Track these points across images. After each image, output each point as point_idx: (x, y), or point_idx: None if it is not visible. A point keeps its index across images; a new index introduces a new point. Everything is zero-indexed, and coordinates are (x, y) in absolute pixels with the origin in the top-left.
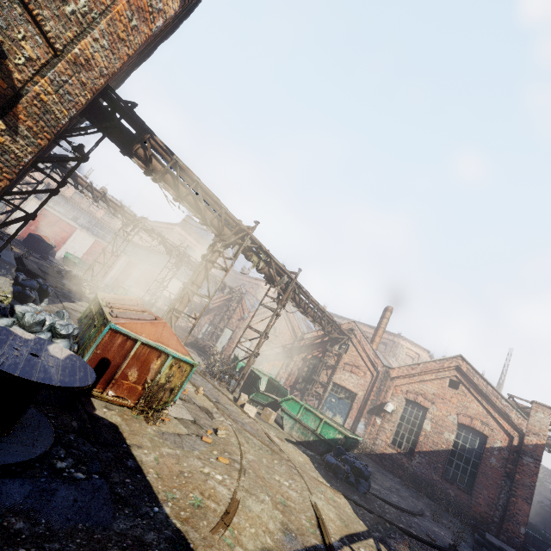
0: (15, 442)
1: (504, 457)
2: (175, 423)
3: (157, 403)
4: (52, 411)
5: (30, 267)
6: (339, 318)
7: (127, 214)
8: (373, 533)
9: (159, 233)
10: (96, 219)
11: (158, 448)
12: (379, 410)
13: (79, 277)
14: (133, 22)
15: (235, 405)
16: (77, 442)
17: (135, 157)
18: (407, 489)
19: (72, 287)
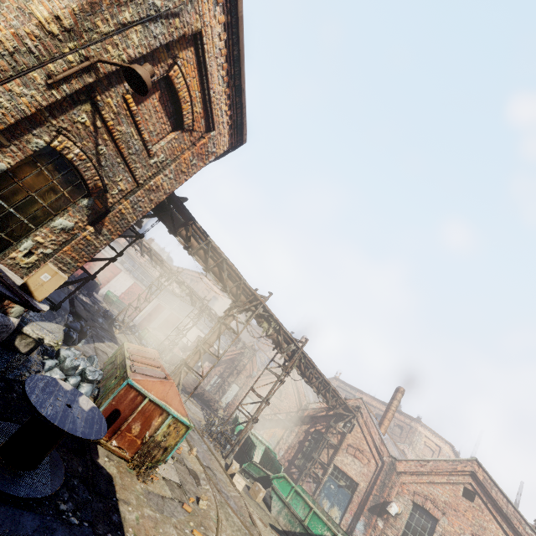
0: (37, 478)
1: None
2: (162, 483)
3: (150, 459)
4: (67, 454)
5: (78, 308)
6: (352, 388)
7: (165, 267)
8: None
9: (188, 286)
10: (140, 264)
11: (141, 508)
12: (381, 509)
13: (113, 317)
14: (193, 162)
15: (225, 473)
16: (79, 487)
17: (179, 235)
18: None
19: (105, 326)
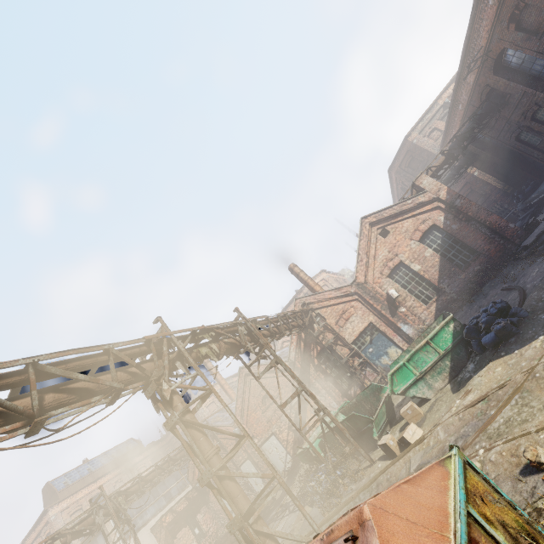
0: None
1: (453, 218)
2: None
3: None
4: None
5: None
6: None
7: None
8: None
9: (49, 539)
10: None
11: None
12: (392, 305)
13: None
14: None
15: (406, 454)
16: None
17: None
18: (475, 301)
19: None
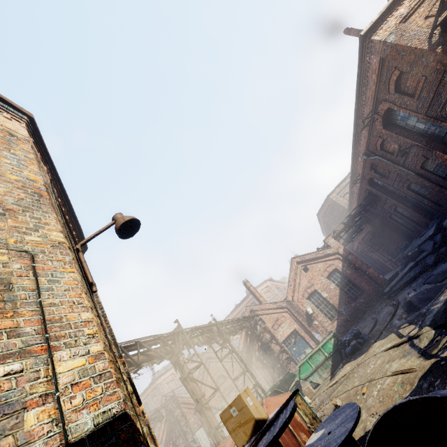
0: None
1: (347, 266)
2: None
3: None
4: None
5: None
6: None
7: None
8: (395, 331)
9: None
10: None
11: (364, 419)
12: (309, 318)
13: None
14: None
15: None
16: None
17: None
18: (359, 323)
19: None
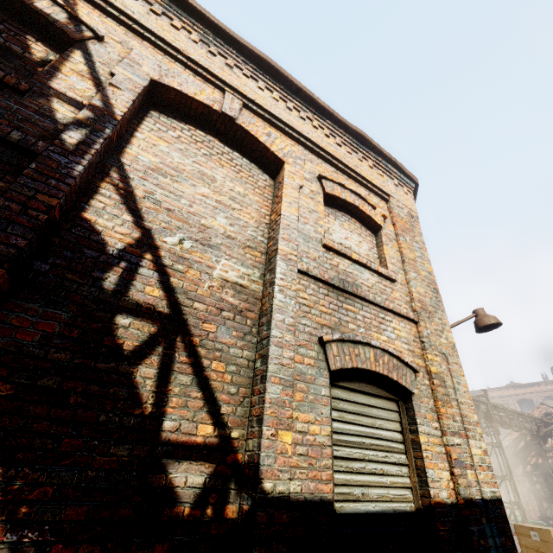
0: None
1: None
2: None
3: None
4: None
5: None
6: (474, 394)
7: None
8: None
9: None
10: None
11: None
12: None
13: None
14: None
15: None
16: None
17: None
18: None
19: None
